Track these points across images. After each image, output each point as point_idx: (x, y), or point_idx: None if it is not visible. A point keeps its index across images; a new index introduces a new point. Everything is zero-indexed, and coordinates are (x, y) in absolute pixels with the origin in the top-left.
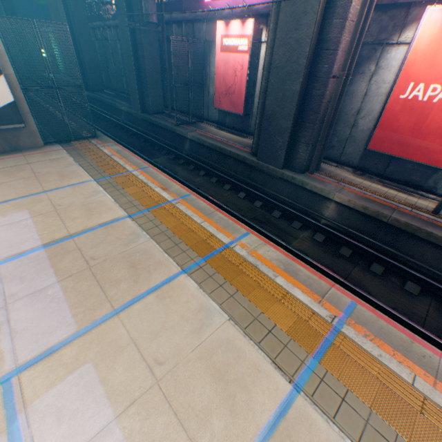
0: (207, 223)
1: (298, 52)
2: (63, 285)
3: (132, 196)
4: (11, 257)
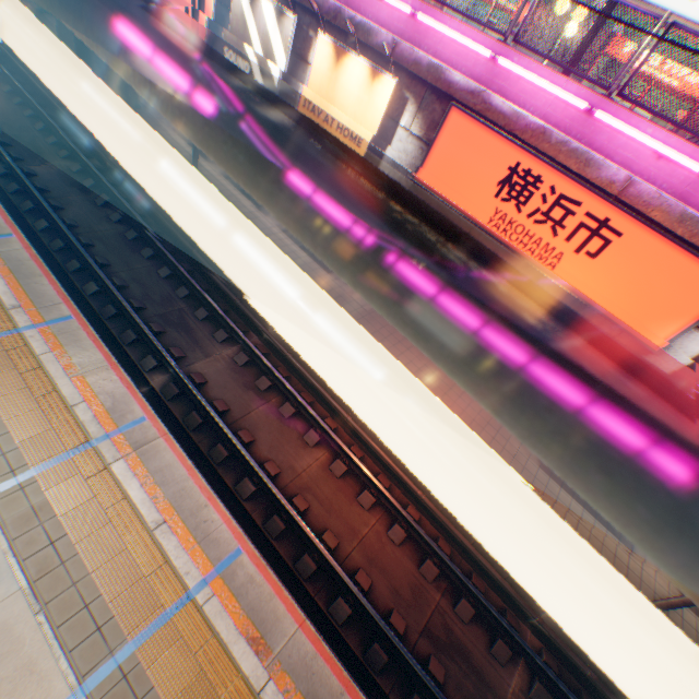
0: None
1: None
2: None
3: None
4: None
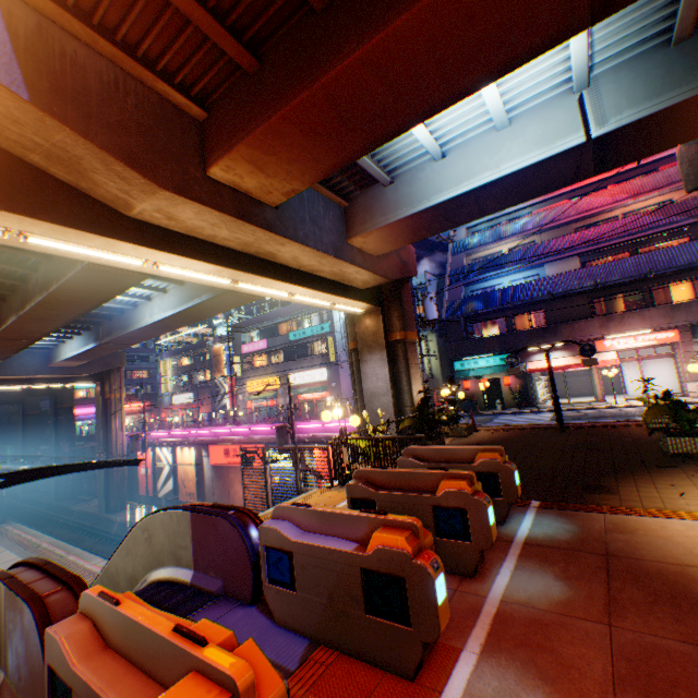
0: (35, 538)
1: None
2: None
3: (8, 538)
4: None
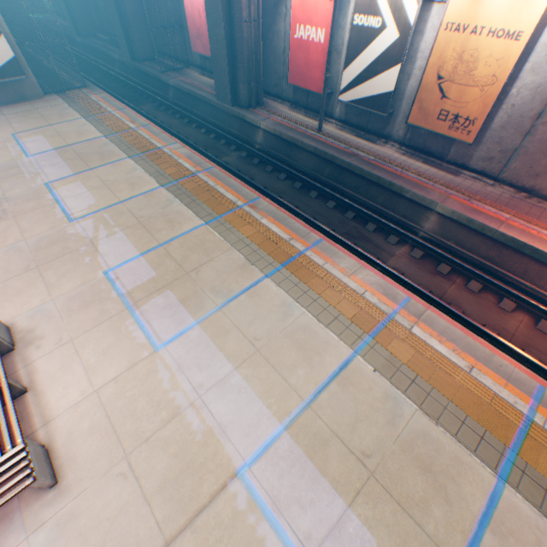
0: (154, 139)
1: (216, 2)
2: (67, 163)
3: (109, 127)
4: (39, 154)
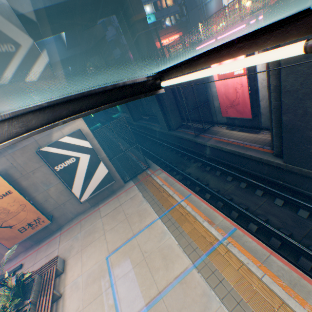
0: (268, 277)
1: None
2: None
3: (188, 235)
4: None
